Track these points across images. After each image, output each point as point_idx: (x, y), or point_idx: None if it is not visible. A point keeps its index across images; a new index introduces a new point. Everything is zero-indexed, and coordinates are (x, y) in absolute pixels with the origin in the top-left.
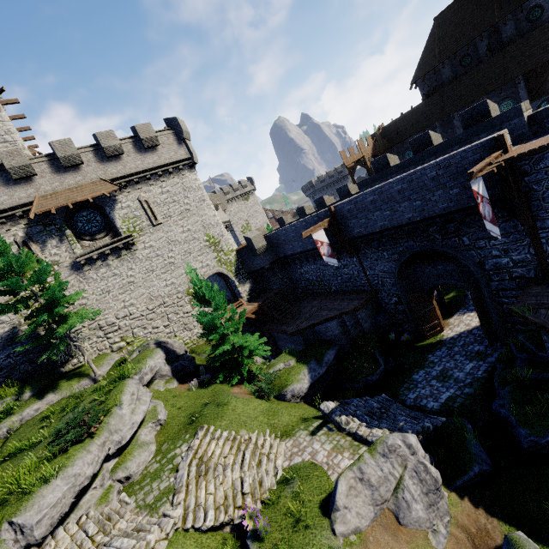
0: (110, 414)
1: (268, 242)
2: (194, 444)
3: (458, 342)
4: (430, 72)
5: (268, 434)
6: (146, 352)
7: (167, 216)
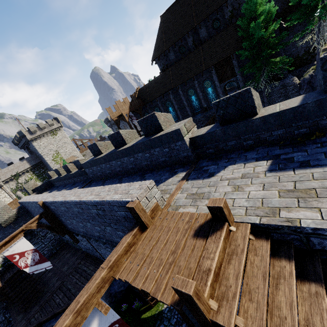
0: None
1: (20, 208)
2: None
3: (172, 318)
4: (162, 54)
5: None
6: None
7: None
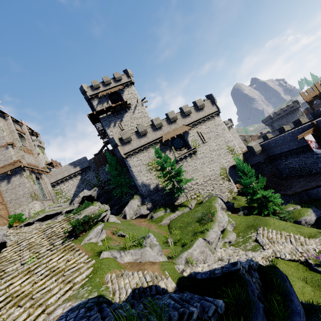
0: (215, 215)
1: (261, 148)
2: (260, 232)
3: None
4: None
5: (299, 235)
6: (214, 197)
7: (209, 138)
